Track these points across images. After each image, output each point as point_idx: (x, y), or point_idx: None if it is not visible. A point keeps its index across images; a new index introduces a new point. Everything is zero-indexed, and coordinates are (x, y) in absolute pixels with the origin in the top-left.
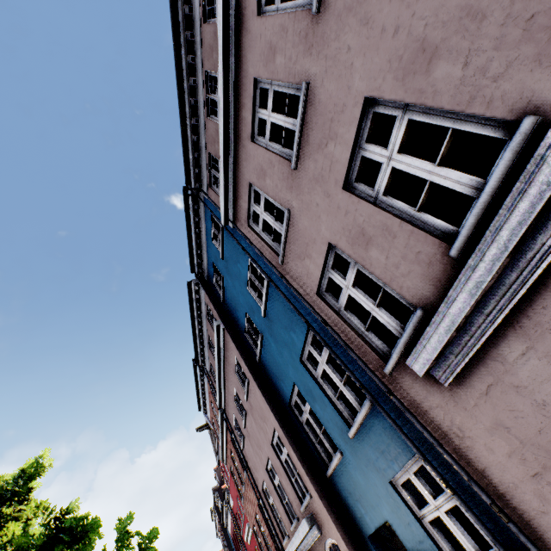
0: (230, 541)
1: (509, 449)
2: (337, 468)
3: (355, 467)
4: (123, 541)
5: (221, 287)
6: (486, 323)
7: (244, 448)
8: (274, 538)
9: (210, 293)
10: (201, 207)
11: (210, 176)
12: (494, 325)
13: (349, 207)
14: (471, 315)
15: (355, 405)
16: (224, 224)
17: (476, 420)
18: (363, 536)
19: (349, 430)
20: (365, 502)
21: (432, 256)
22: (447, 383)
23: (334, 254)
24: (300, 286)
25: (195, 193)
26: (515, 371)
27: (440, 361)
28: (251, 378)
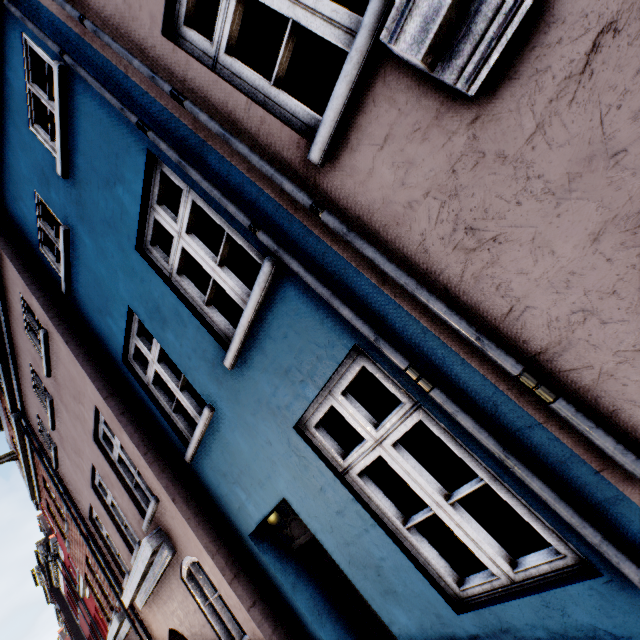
0: (66, 602)
1: (601, 219)
2: (205, 440)
3: (234, 426)
4: None
5: None
6: None
7: (59, 466)
8: (109, 583)
9: None
10: None
11: None
12: None
13: None
14: None
15: (241, 301)
16: None
17: (527, 178)
18: (243, 537)
19: (227, 353)
20: (248, 480)
21: None
22: (479, 80)
23: None
24: (128, 32)
25: None
26: None
27: (475, 7)
28: (50, 325)
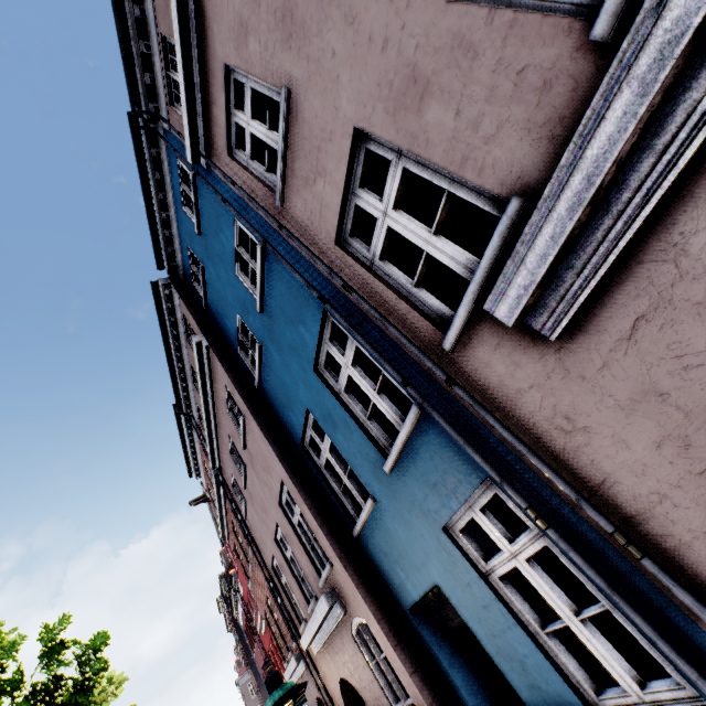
0: (243, 634)
1: (660, 434)
2: (368, 522)
3: (393, 516)
4: (52, 655)
5: (201, 283)
6: (659, 170)
7: (247, 517)
8: (288, 625)
9: (188, 298)
10: (163, 152)
11: (169, 86)
12: (677, 170)
13: (389, 27)
14: (625, 165)
15: (396, 423)
16: (192, 161)
17: (602, 394)
18: (403, 609)
19: (386, 462)
20: (406, 563)
21: (550, 67)
22: (556, 333)
23: (364, 155)
24: (311, 237)
25: (150, 126)
26: (701, 271)
27: (547, 292)
28: (248, 413)
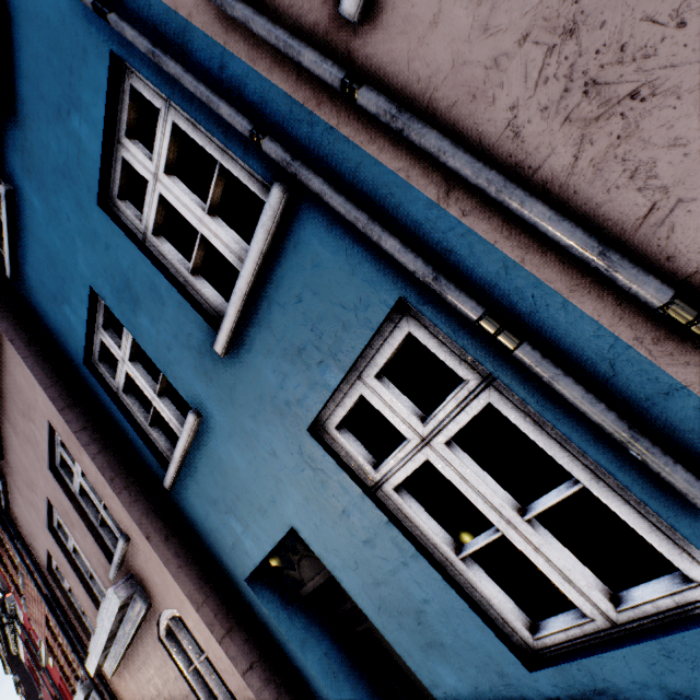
0: (27, 671)
1: None
2: (189, 458)
3: (227, 435)
4: None
5: None
6: None
7: (9, 506)
8: (72, 647)
9: None
10: None
11: None
12: None
13: None
14: None
15: (239, 261)
16: None
17: None
18: (237, 582)
19: (218, 332)
20: (246, 507)
21: None
22: None
23: None
24: None
25: None
26: None
27: None
28: None
